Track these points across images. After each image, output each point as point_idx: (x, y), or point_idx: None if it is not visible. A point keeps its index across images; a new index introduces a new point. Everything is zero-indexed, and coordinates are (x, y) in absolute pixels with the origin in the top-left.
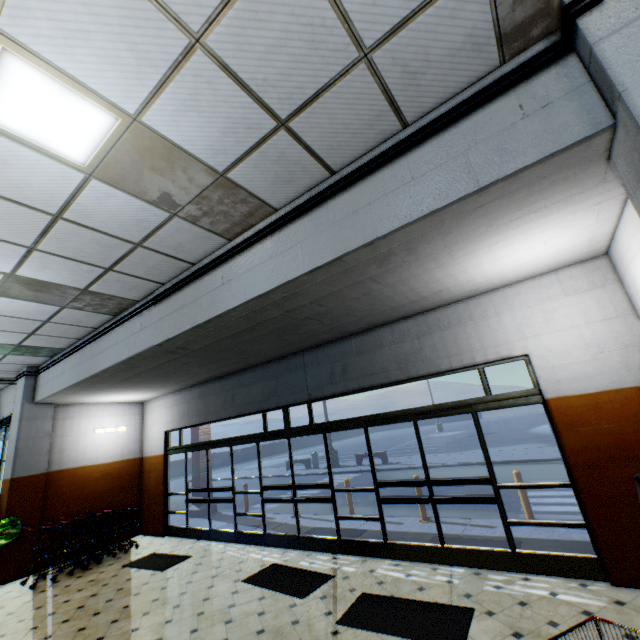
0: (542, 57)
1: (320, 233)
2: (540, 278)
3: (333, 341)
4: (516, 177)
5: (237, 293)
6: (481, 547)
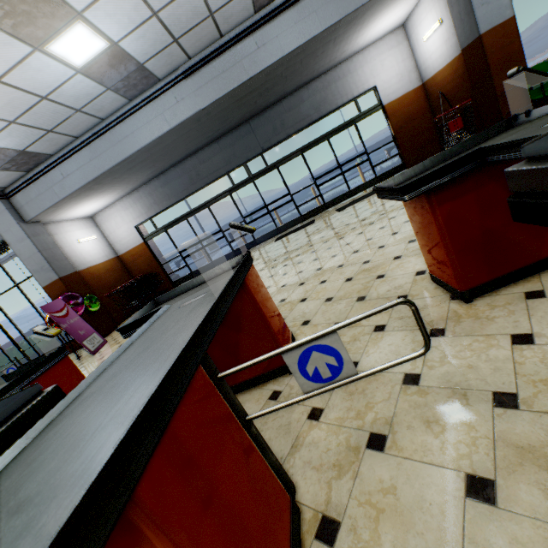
0: None
1: (328, 4)
2: (378, 42)
3: (270, 107)
4: None
5: (274, 52)
6: (365, 182)
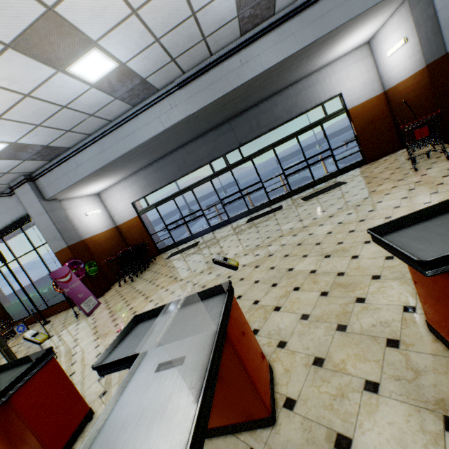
0: None
1: (305, 28)
2: (345, 57)
3: (248, 110)
4: None
5: (255, 68)
6: (328, 174)
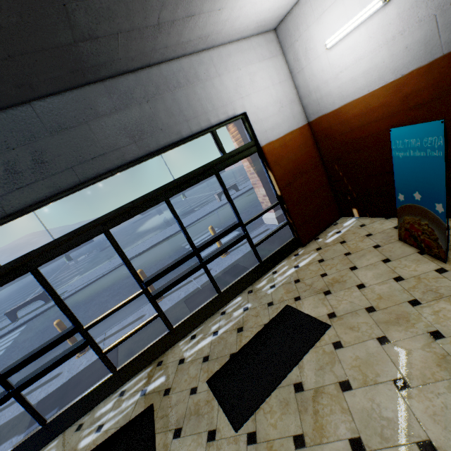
0: None
1: None
2: (242, 42)
3: None
4: None
5: None
6: (244, 274)
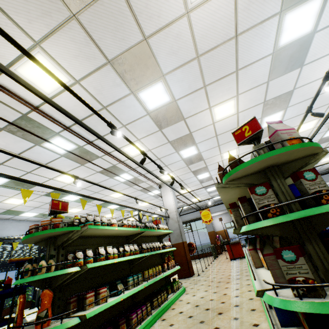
0: (328, 171)
1: None
2: None
3: None
4: (328, 181)
5: None
6: None
